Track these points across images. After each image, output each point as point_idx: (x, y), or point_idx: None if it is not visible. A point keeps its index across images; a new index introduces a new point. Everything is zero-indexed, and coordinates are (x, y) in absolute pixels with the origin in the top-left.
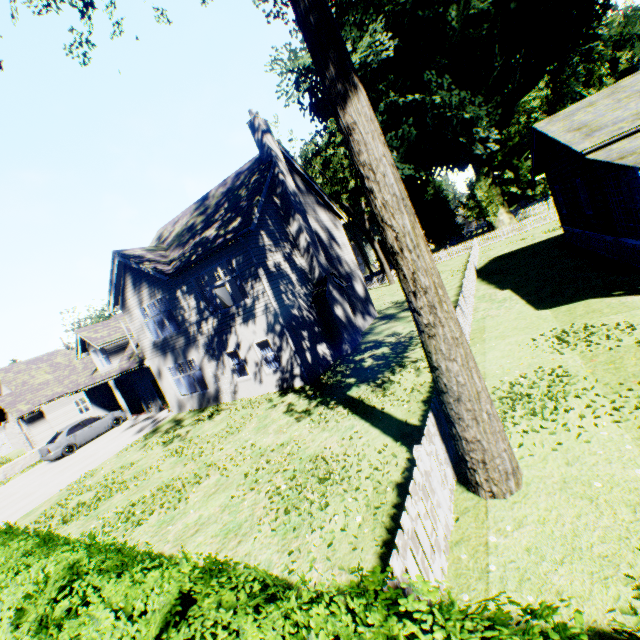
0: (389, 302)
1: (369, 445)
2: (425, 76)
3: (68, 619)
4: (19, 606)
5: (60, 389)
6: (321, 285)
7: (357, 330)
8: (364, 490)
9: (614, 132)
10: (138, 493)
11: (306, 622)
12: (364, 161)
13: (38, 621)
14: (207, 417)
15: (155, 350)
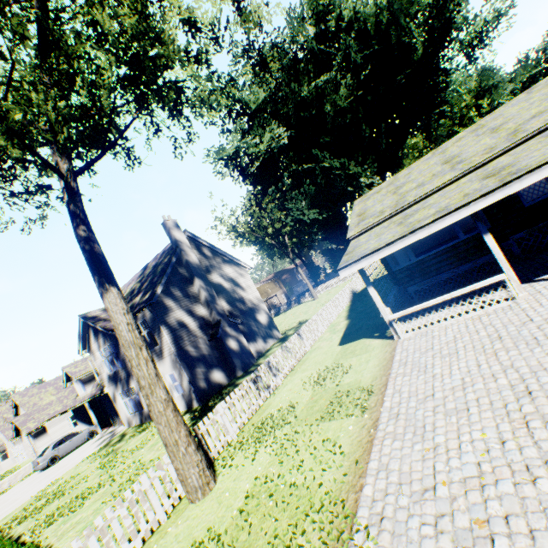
0: (298, 321)
1: None
2: (313, 152)
3: None
4: None
5: (60, 407)
6: (216, 327)
7: (251, 355)
8: None
9: (365, 225)
10: (66, 499)
11: None
12: (114, 324)
13: None
14: (138, 433)
15: (110, 380)
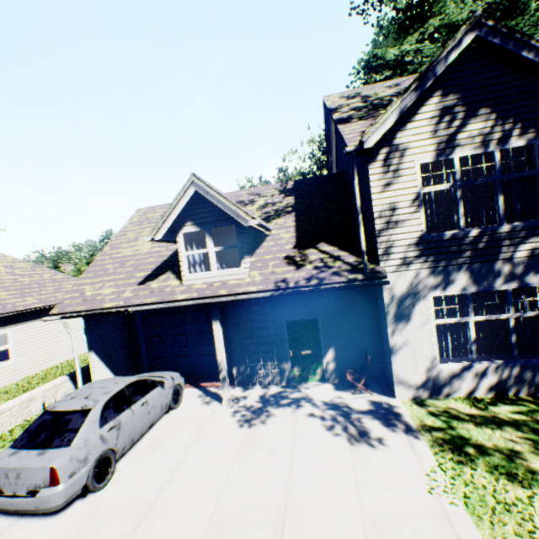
0: None
1: None
2: None
3: None
4: None
5: None
6: None
7: None
8: None
9: None
10: None
11: None
12: None
13: None
14: None
15: (424, 253)
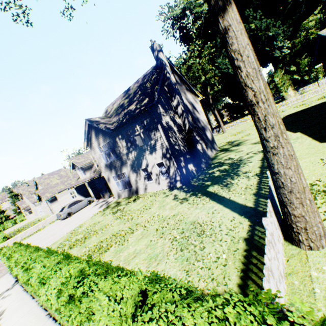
0: (224, 142)
1: (224, 217)
2: (246, 12)
3: (84, 297)
4: (59, 288)
5: (63, 187)
6: (189, 133)
7: (208, 157)
8: (225, 241)
9: None
10: (103, 236)
11: (222, 316)
12: (235, 49)
13: (70, 297)
14: (132, 201)
15: (106, 168)
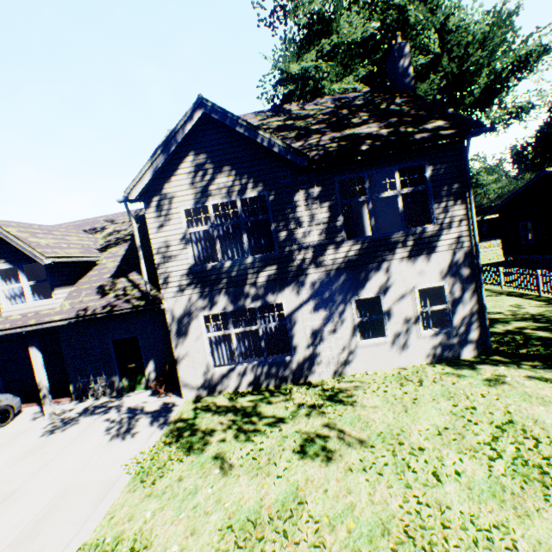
0: None
1: None
2: None
3: None
4: None
5: None
6: None
7: None
8: None
9: None
10: None
11: None
12: None
13: None
14: (327, 401)
15: (194, 281)
